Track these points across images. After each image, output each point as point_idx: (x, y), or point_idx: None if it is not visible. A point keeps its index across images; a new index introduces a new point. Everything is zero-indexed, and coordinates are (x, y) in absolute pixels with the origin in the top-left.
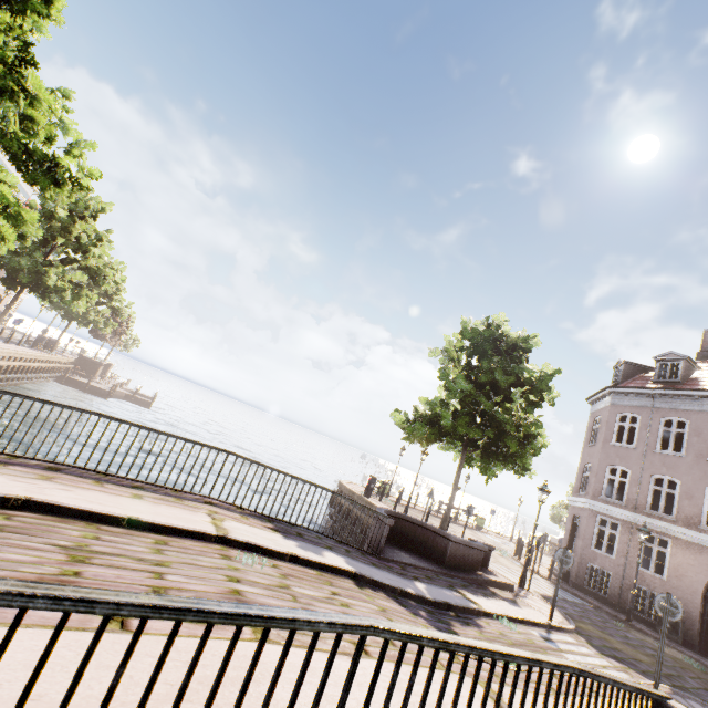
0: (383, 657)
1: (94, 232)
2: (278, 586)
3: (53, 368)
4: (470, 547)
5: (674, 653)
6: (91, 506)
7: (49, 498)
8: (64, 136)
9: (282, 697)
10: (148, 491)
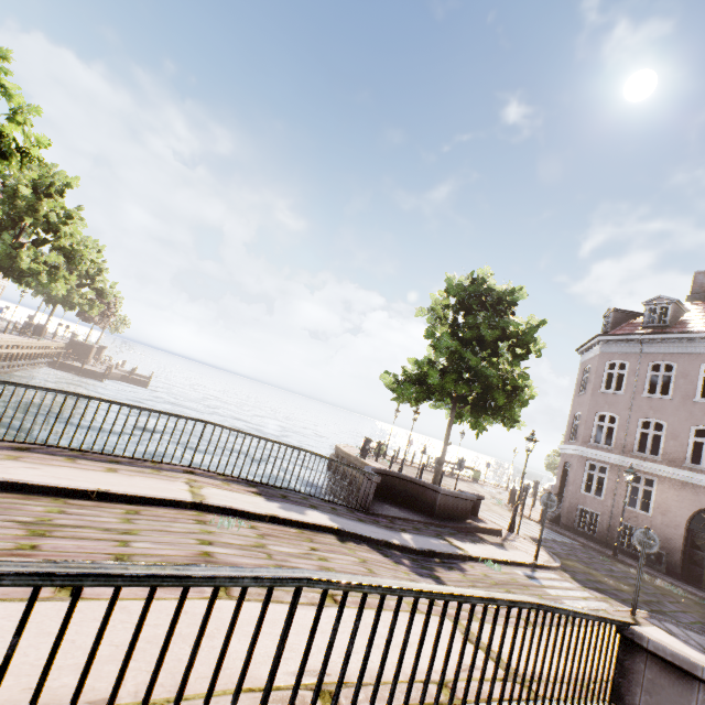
0: (322, 607)
1: (62, 210)
2: (253, 546)
3: (44, 354)
4: (459, 497)
5: (656, 581)
6: (58, 482)
7: (12, 477)
8: (8, 103)
9: (236, 649)
10: (125, 465)
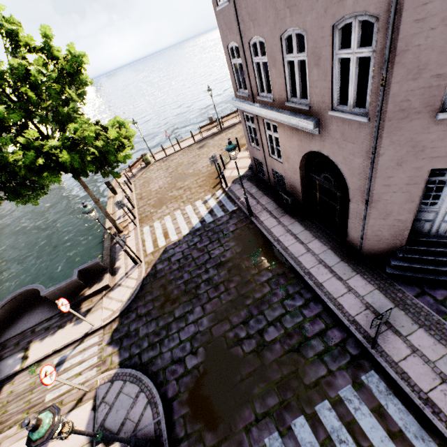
0: None
1: None
2: None
3: None
4: (63, 287)
5: (254, 246)
6: None
7: None
8: None
9: None
10: None
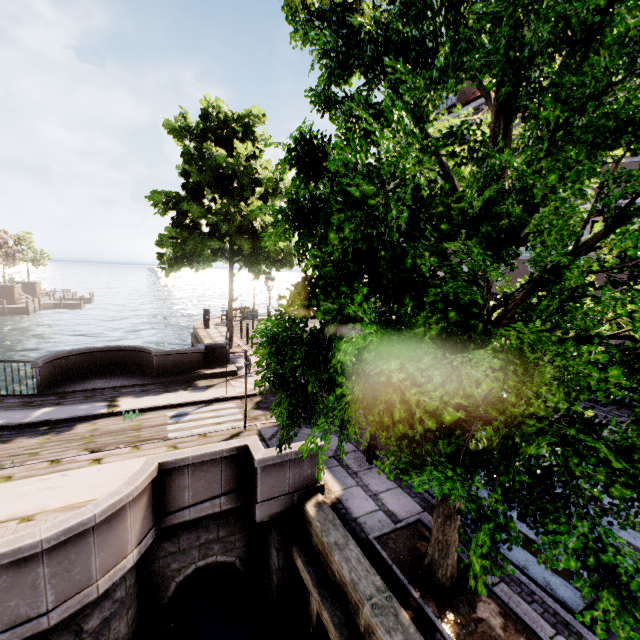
0: None
1: None
2: None
3: None
4: (182, 353)
5: None
6: None
7: None
8: None
9: None
10: None
